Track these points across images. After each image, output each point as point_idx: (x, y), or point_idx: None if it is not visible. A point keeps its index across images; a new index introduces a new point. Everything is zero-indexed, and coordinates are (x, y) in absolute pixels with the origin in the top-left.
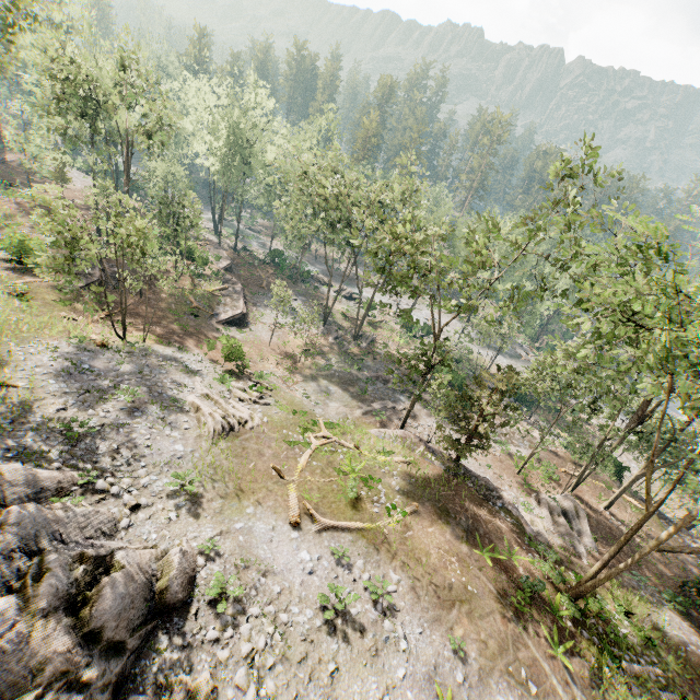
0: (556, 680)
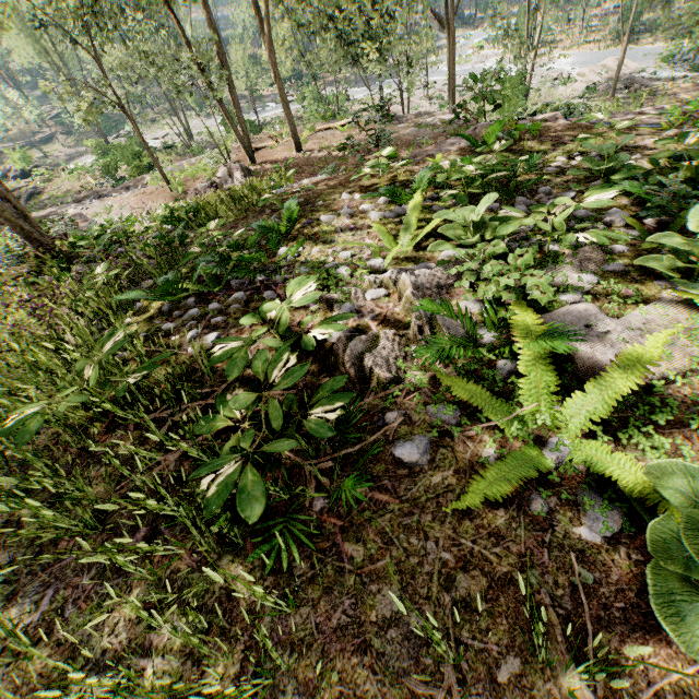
0: None
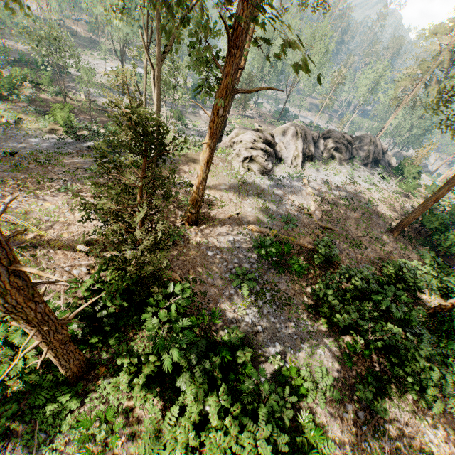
0: None
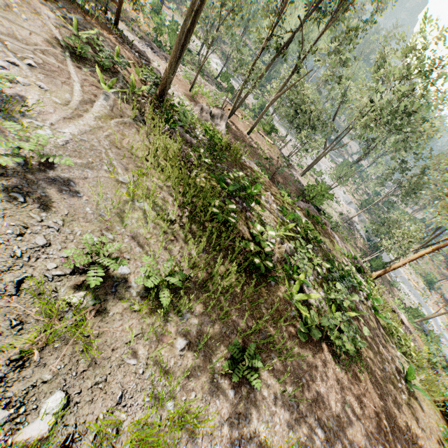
0: (78, 85)
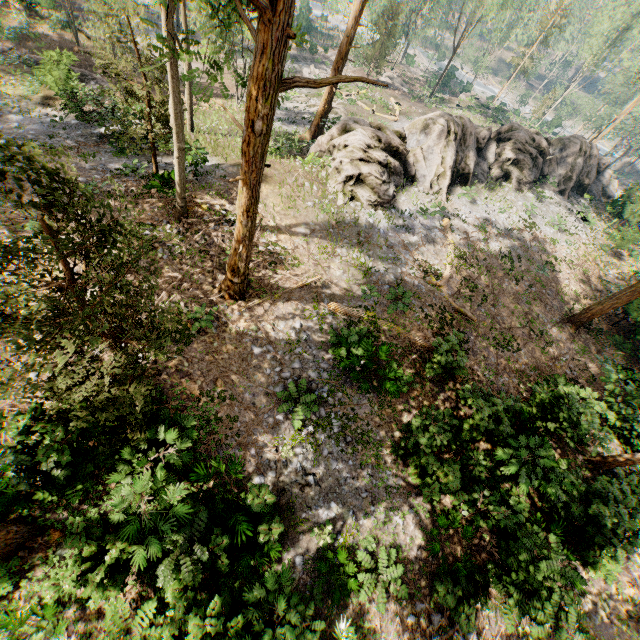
0: None
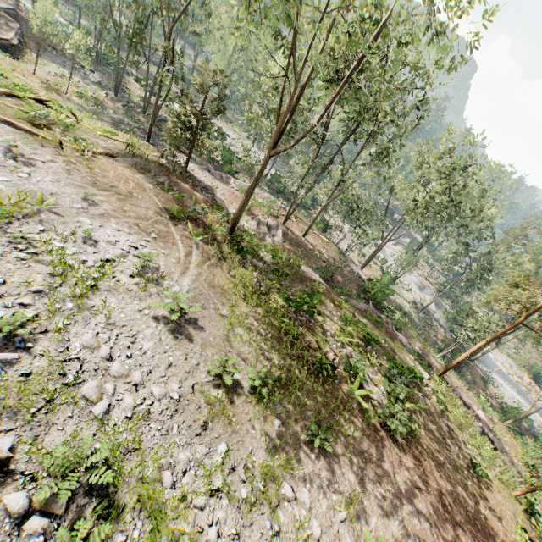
0: (180, 243)
